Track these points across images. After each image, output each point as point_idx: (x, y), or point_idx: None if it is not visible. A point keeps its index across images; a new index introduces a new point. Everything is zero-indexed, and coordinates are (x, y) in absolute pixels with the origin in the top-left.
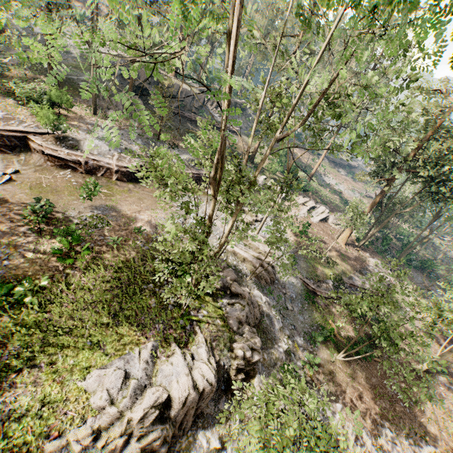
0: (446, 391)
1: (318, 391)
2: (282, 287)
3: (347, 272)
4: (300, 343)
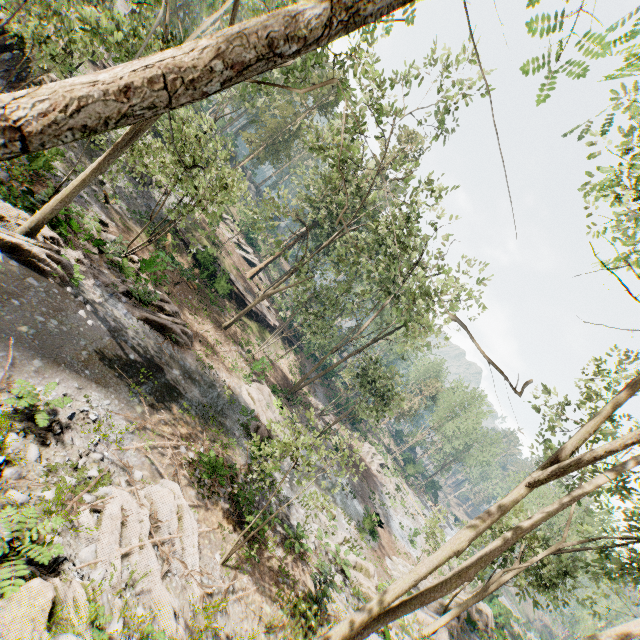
0: (237, 350)
1: (103, 208)
2: (148, 196)
3: (229, 270)
4: (122, 206)
